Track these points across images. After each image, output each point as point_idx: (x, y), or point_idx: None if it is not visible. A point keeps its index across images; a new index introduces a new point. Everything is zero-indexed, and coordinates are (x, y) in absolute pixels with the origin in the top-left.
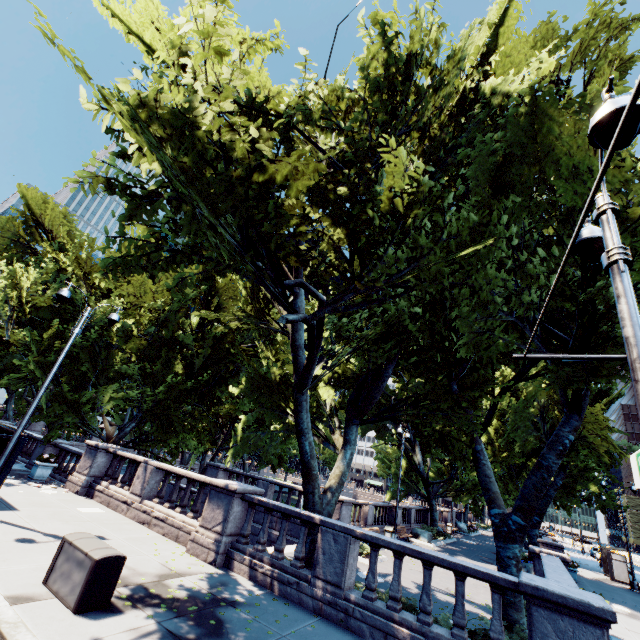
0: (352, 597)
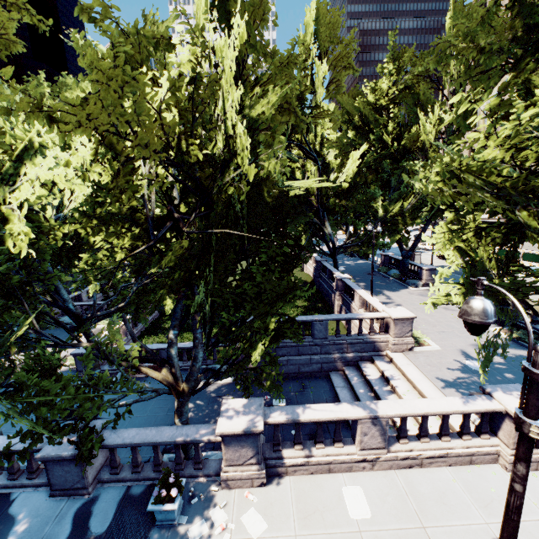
0: None
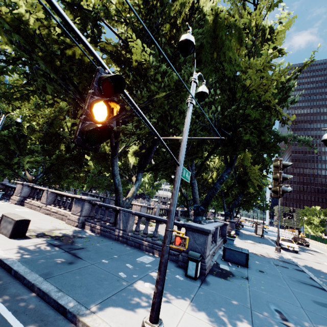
0: (129, 234)
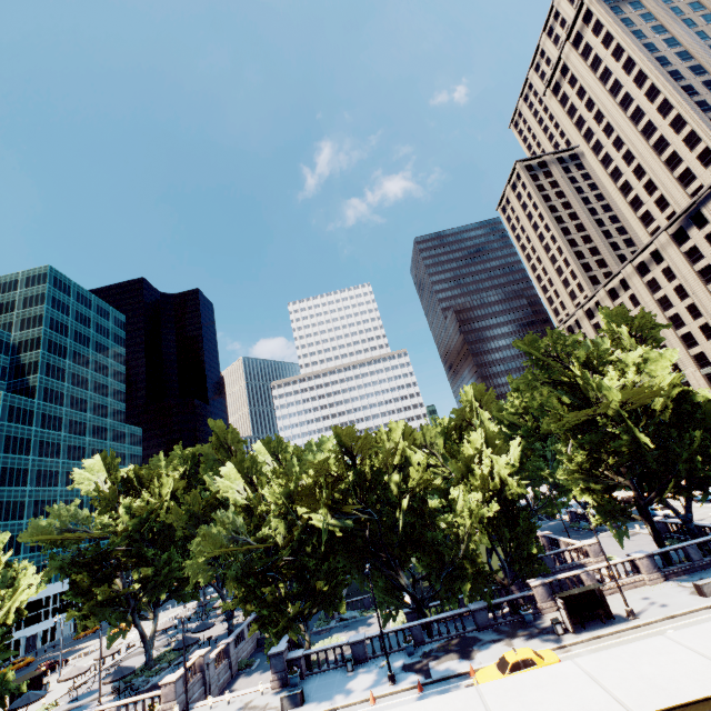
0: (706, 559)
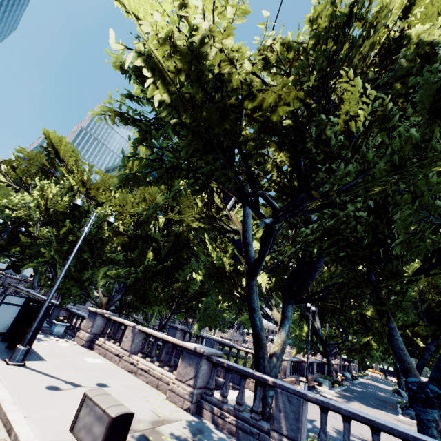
0: None
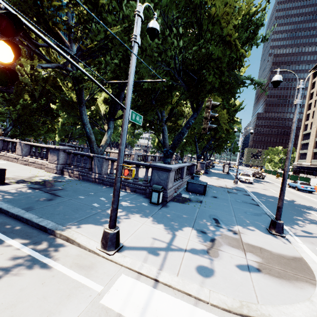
0: (105, 176)
